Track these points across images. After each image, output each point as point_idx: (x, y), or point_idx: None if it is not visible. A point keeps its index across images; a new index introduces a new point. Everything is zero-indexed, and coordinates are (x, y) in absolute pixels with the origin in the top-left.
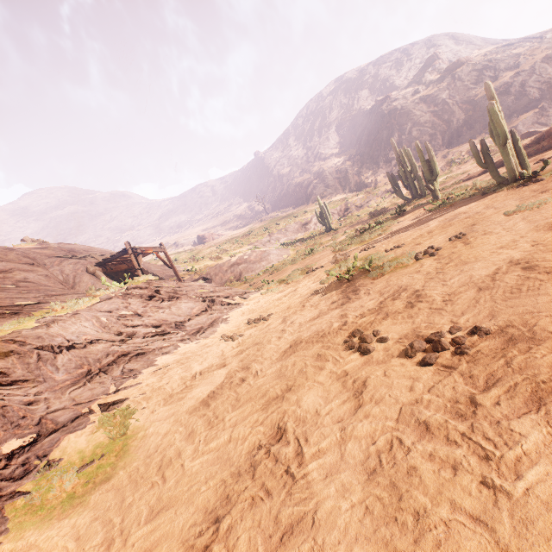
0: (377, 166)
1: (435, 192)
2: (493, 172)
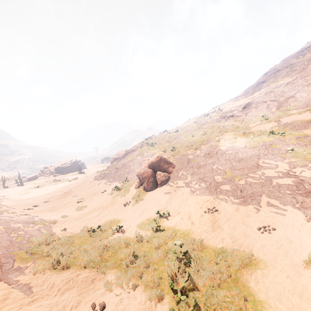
0: None
1: (4, 186)
2: (18, 183)
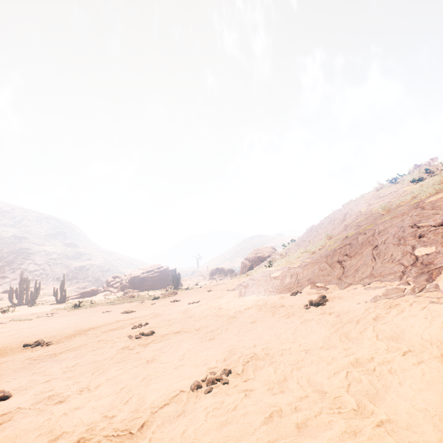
0: None
1: (35, 301)
2: (57, 299)
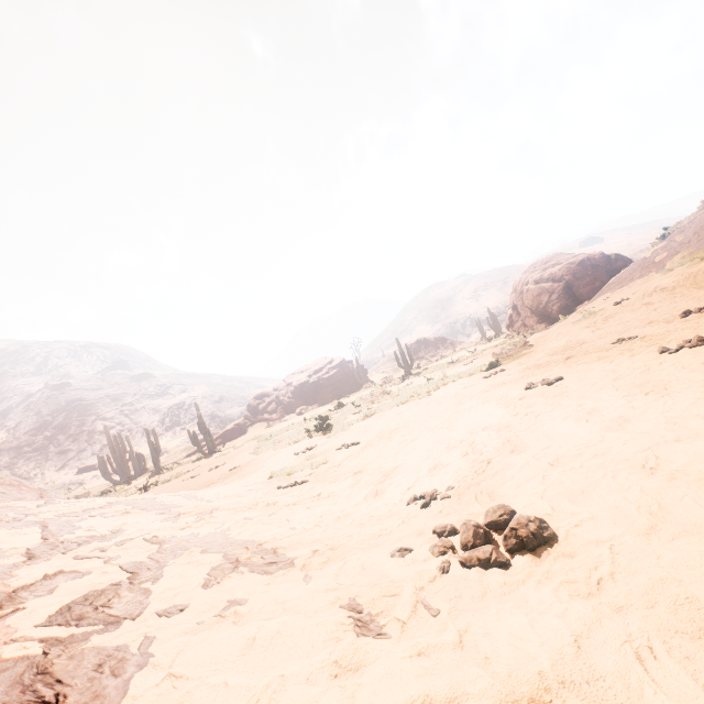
0: (45, 457)
1: (159, 466)
2: (201, 449)
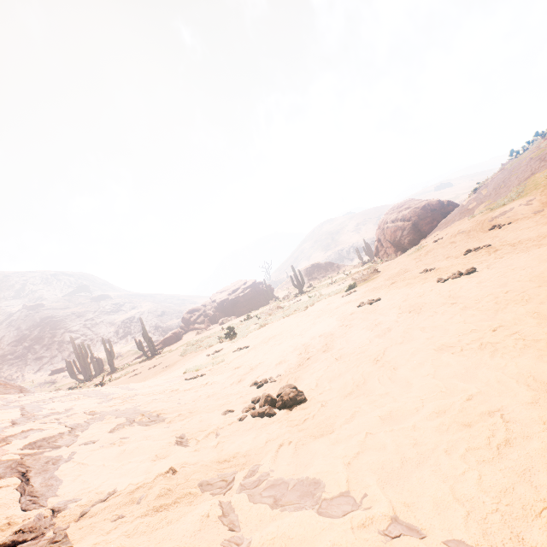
0: (24, 362)
1: (113, 366)
2: (145, 353)
